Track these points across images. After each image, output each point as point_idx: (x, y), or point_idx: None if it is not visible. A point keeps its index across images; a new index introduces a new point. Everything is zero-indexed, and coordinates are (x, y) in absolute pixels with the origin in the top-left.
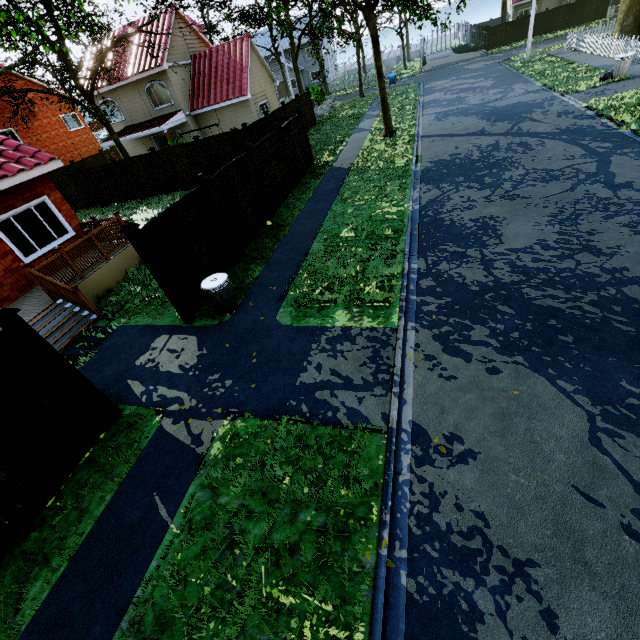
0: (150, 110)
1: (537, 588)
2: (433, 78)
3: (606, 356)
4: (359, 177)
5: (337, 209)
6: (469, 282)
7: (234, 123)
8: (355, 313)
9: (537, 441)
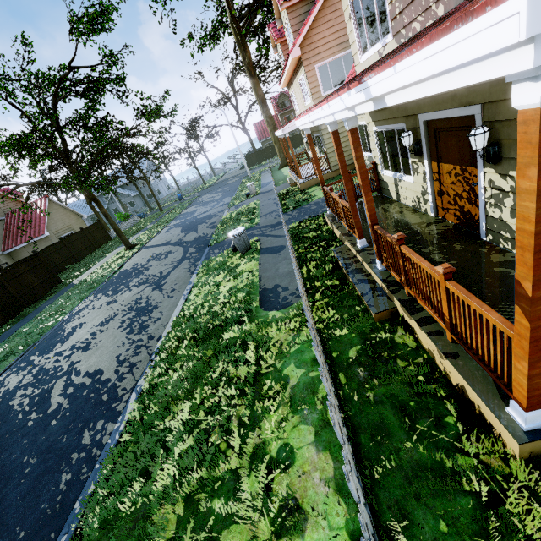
0: None
1: None
2: (207, 192)
3: None
4: (70, 293)
5: (22, 328)
6: (4, 390)
7: None
8: None
9: None
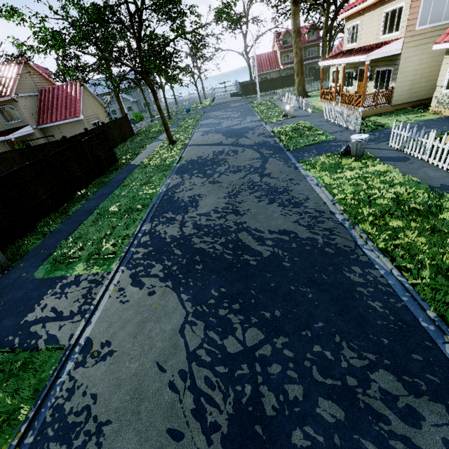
0: (3, 124)
1: (102, 439)
2: (212, 110)
3: (212, 275)
4: (141, 170)
5: (116, 192)
6: (167, 236)
7: (73, 134)
8: (90, 264)
9: (152, 336)
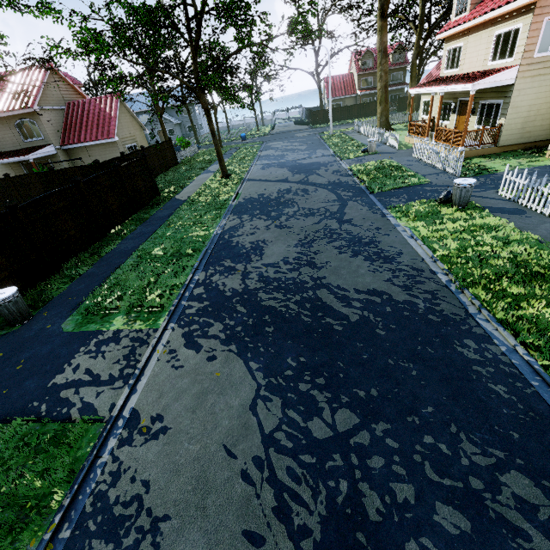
0: (20, 141)
1: (160, 539)
2: (273, 139)
3: (287, 340)
4: (189, 207)
5: (160, 232)
6: (227, 289)
7: (104, 158)
8: (132, 318)
9: (216, 412)
